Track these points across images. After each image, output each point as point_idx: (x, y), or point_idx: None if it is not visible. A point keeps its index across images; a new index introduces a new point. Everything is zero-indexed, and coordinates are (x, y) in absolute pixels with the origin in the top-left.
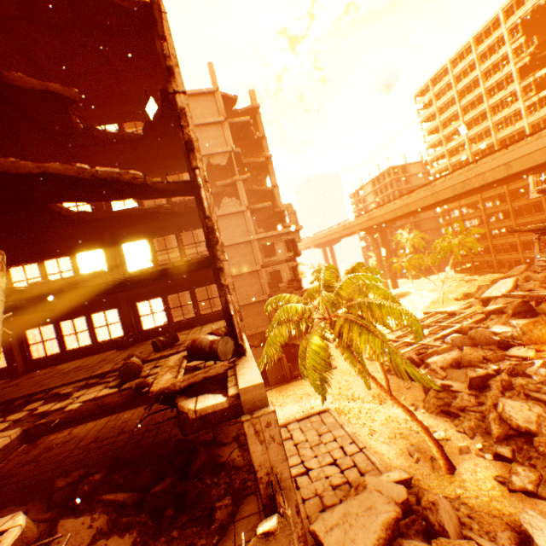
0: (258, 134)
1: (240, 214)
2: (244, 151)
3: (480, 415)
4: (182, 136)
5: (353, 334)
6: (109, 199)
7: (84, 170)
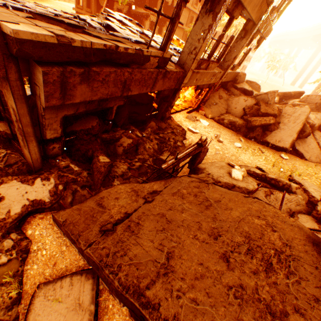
0: None
1: None
2: None
3: None
4: None
5: None
6: None
7: None
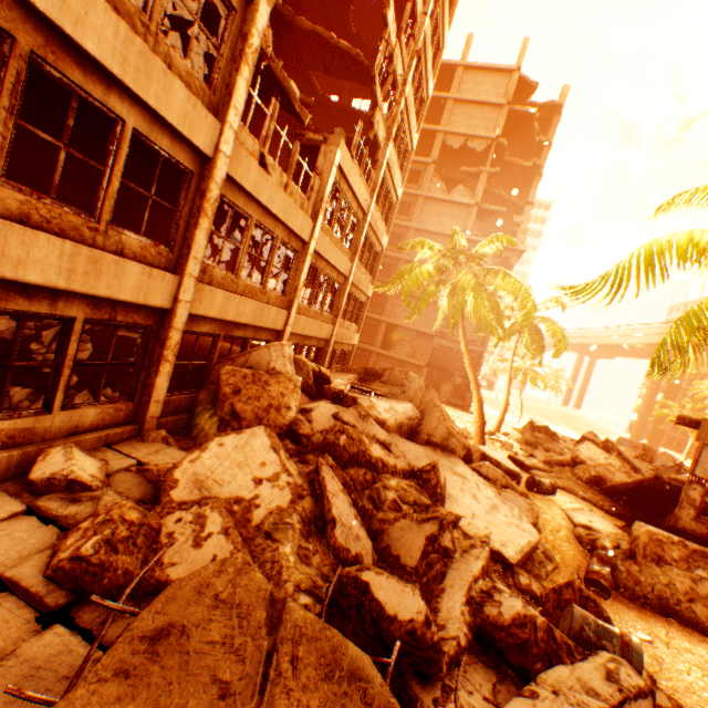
0: (542, 137)
1: (465, 208)
2: (510, 146)
3: (557, 456)
4: (382, 13)
5: (460, 274)
6: (341, 76)
7: (333, 38)
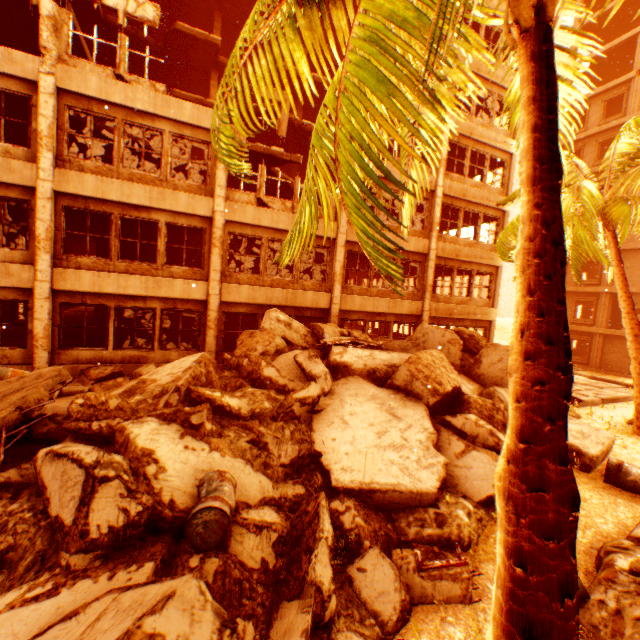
0: None
1: None
2: None
3: None
4: None
5: (563, 200)
6: None
7: None
